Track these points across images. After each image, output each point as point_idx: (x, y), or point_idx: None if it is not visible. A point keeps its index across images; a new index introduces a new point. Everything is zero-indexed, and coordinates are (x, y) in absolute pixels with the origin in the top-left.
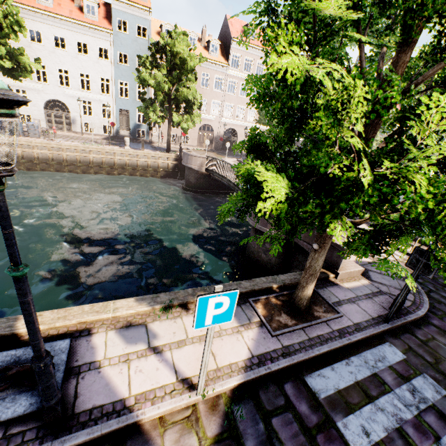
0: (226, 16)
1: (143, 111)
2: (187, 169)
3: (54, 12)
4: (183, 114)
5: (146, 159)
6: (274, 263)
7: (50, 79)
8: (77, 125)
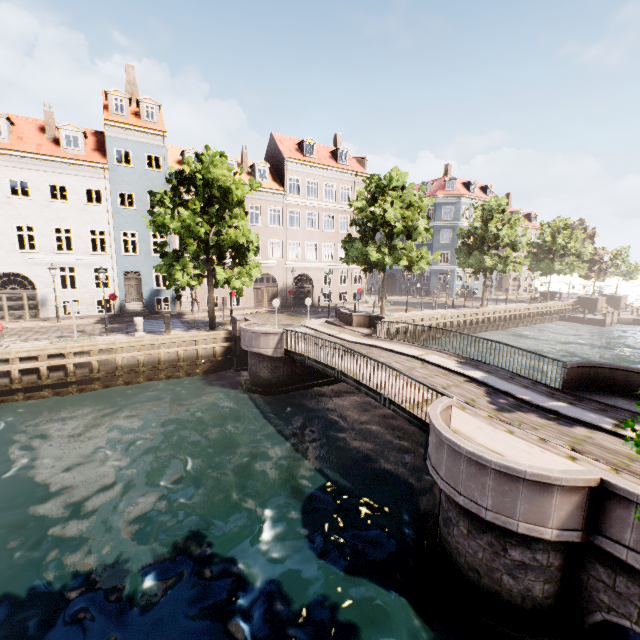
0: (271, 134)
1: (165, 272)
2: (251, 356)
3: (11, 148)
4: (232, 267)
5: (176, 347)
6: (541, 595)
7: (1, 243)
8: (49, 306)
